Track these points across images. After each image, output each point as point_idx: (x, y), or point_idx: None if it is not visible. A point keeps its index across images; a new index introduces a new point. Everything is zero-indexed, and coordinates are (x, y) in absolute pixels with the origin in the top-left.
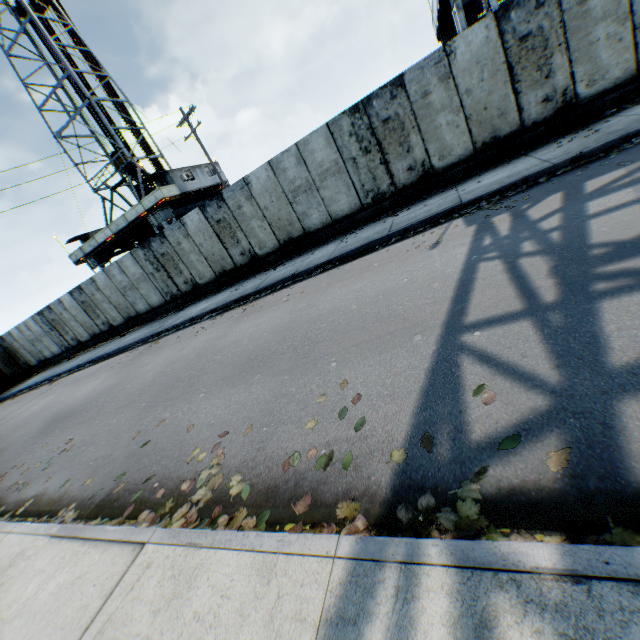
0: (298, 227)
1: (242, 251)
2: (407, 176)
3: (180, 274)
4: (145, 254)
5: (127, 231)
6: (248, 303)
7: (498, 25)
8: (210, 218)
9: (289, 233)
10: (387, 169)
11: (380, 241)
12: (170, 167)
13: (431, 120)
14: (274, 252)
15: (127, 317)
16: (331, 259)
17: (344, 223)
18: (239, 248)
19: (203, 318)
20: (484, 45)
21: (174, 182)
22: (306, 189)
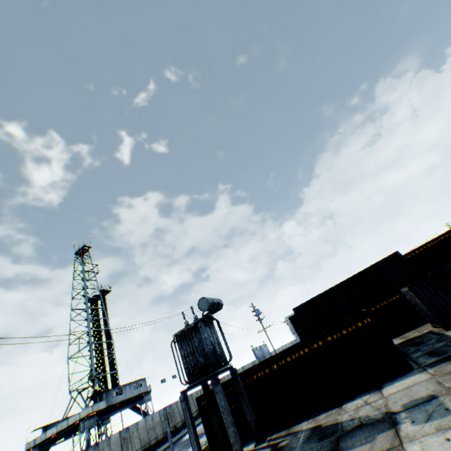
0: None
1: None
2: None
3: None
4: None
5: None
6: None
7: (120, 432)
8: None
9: None
10: None
11: None
12: None
13: None
14: None
15: None
16: None
17: None
18: None
19: None
20: (117, 437)
21: None
22: None
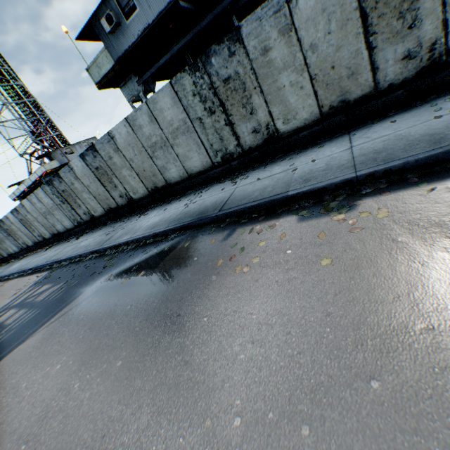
0: (55, 229)
1: (39, 235)
2: (86, 216)
3: (19, 239)
4: (0, 227)
5: (35, 185)
6: (9, 280)
7: (84, 160)
8: (18, 217)
9: (53, 231)
10: (76, 212)
11: (43, 266)
12: (67, 139)
13: (81, 195)
14: (52, 238)
15: (9, 254)
16: (32, 268)
17: (72, 232)
18: (37, 233)
19: (5, 278)
20: (83, 168)
21: (56, 158)
22: (49, 213)
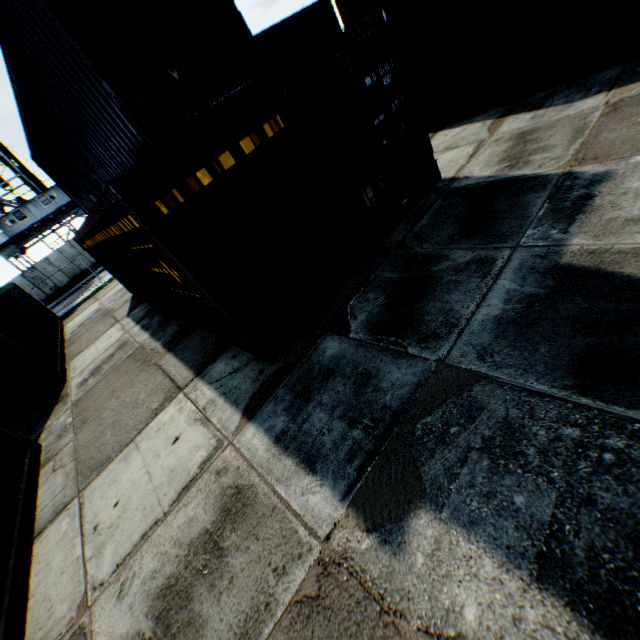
0: None
1: None
2: None
3: None
4: None
5: None
6: None
7: (24, 276)
8: None
9: None
10: None
11: None
12: None
13: None
14: None
15: None
16: None
17: None
18: None
19: None
20: (23, 281)
21: None
22: None
